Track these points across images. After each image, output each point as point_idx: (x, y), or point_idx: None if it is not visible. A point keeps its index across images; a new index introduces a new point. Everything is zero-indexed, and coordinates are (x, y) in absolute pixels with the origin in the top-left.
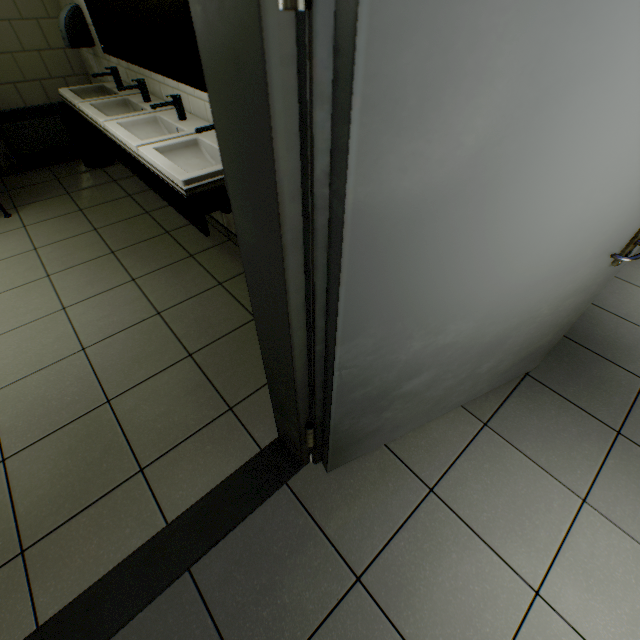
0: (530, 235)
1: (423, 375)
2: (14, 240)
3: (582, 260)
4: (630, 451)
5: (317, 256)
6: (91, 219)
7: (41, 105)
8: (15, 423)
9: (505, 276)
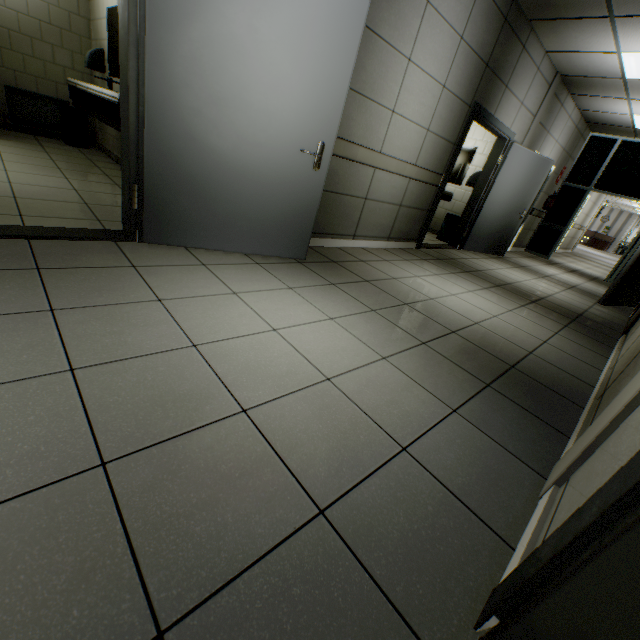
0: (240, 100)
1: (204, 177)
2: None
3: (287, 147)
4: (333, 288)
5: (141, 51)
6: (52, 157)
7: (50, 96)
8: None
9: (236, 121)
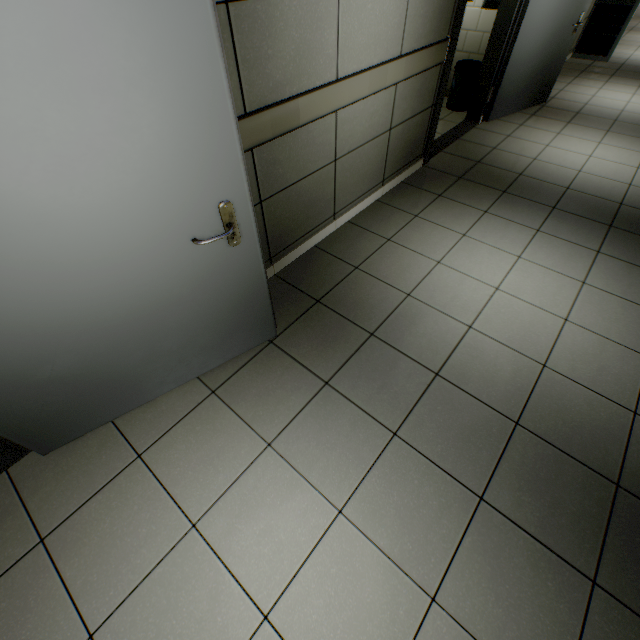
0: (14, 240)
1: (58, 362)
2: None
3: (165, 247)
4: (329, 397)
5: None
6: None
7: None
8: None
9: (39, 273)
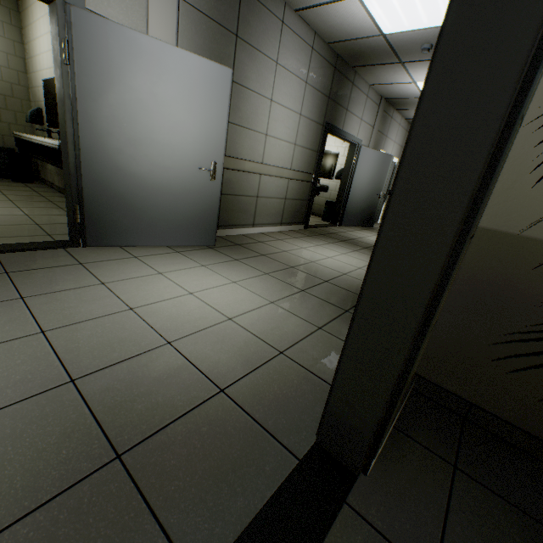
0: (150, 140)
1: (129, 194)
2: None
3: (189, 167)
4: (237, 262)
5: (75, 115)
6: (4, 192)
7: None
8: None
9: (149, 154)
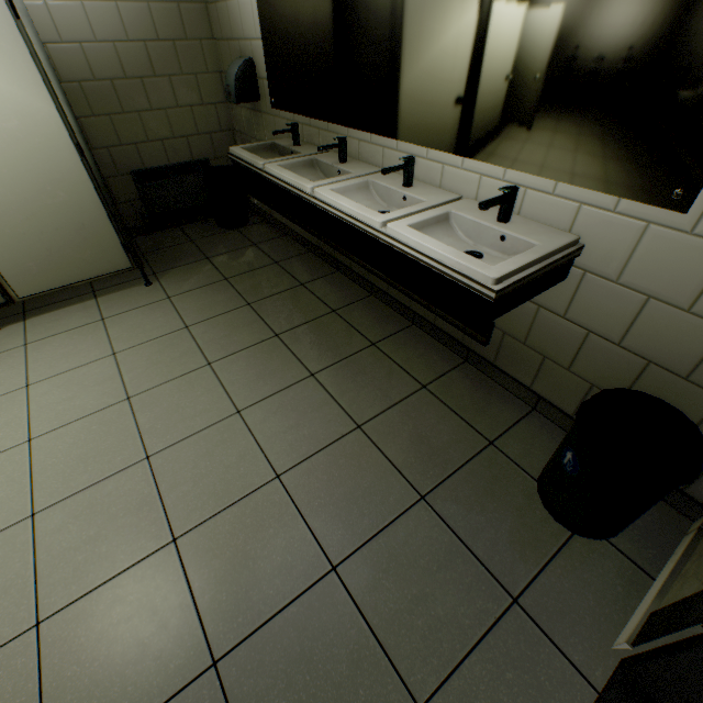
0: None
1: None
2: (161, 314)
3: None
4: None
5: None
6: (240, 291)
7: (183, 162)
8: (216, 594)
9: None
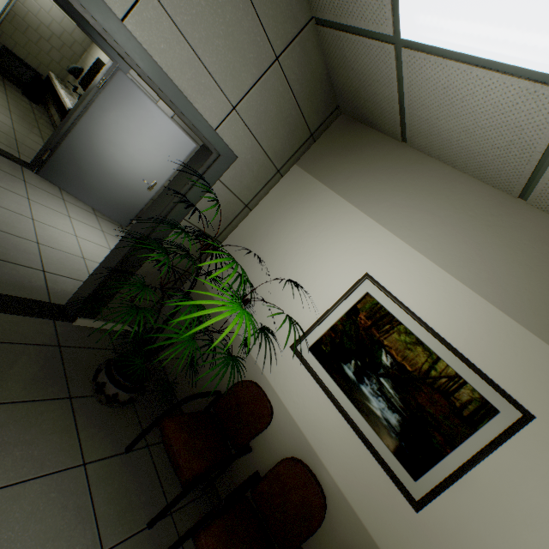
0: (122, 147)
1: (88, 165)
2: None
3: (137, 175)
4: None
5: (85, 110)
6: (10, 100)
7: (31, 66)
8: None
9: (116, 153)
